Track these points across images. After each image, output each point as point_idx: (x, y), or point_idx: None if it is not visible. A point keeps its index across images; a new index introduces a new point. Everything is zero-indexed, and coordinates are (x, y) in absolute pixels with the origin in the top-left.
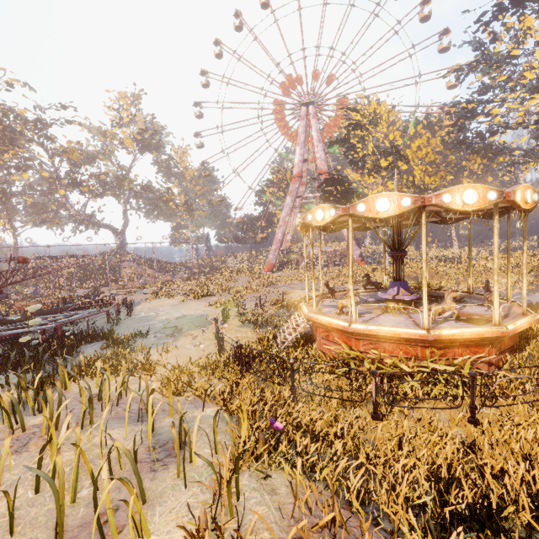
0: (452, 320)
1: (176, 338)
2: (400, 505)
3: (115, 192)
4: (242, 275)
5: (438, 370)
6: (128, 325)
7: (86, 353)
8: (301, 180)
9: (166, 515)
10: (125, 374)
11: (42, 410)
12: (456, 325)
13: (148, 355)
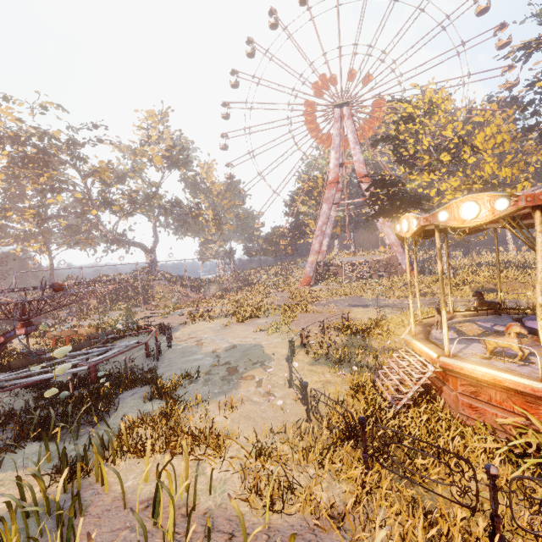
0: None
1: (235, 382)
2: None
3: (145, 210)
4: (279, 291)
5: None
6: (170, 360)
7: (125, 406)
8: (337, 186)
9: None
10: (187, 465)
11: None
12: None
13: (207, 415)
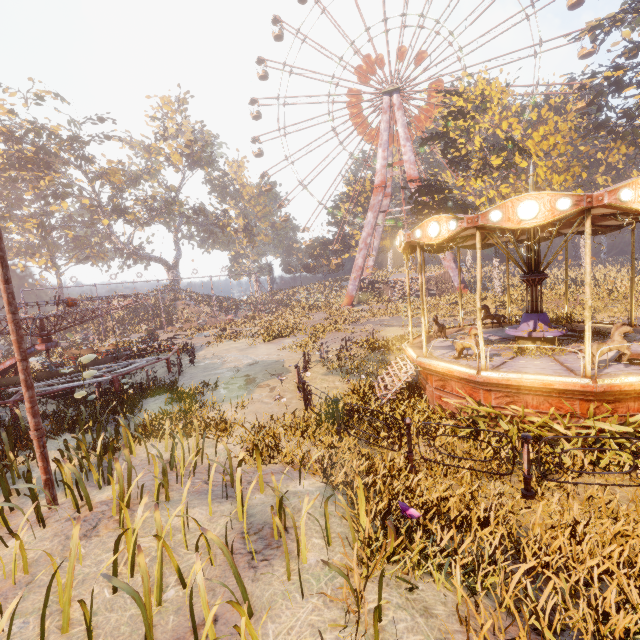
0: (619, 363)
1: (250, 389)
2: (617, 639)
3: (165, 218)
4: (316, 311)
5: (605, 430)
6: (192, 375)
7: (148, 409)
8: (384, 191)
9: (283, 638)
10: (198, 436)
11: (108, 481)
12: (628, 370)
13: (221, 412)
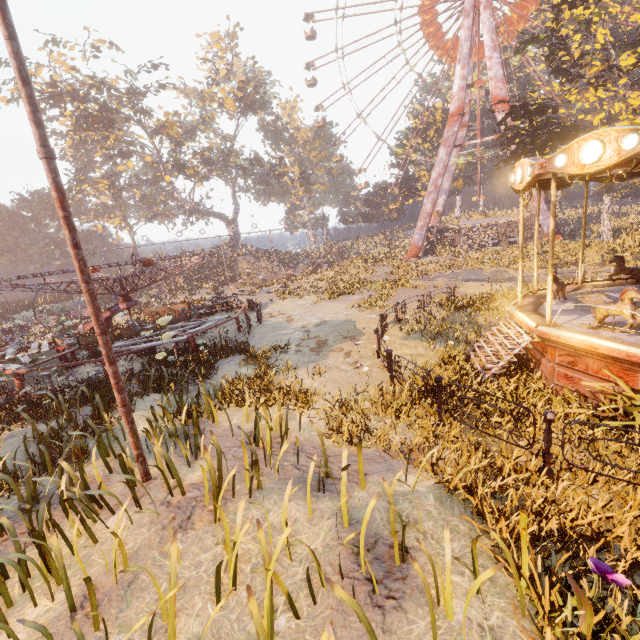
0: None
1: (324, 353)
2: None
3: (222, 171)
4: (379, 265)
5: None
6: (261, 334)
7: (224, 371)
8: (461, 120)
9: None
10: (280, 409)
11: (196, 456)
12: None
13: (297, 379)
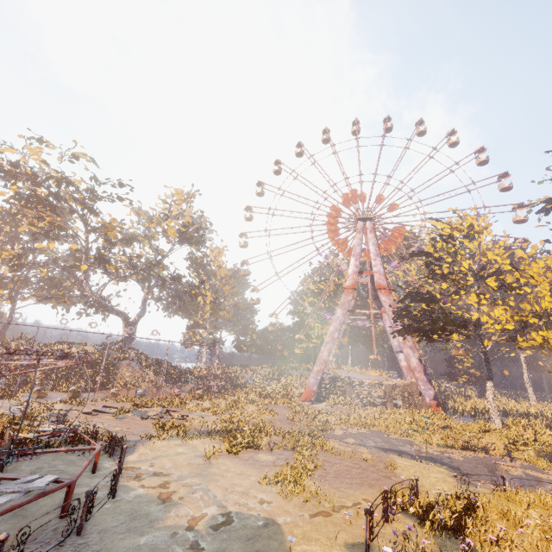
0: None
1: None
2: None
3: (142, 277)
4: (275, 403)
5: None
6: (103, 537)
7: None
8: (354, 293)
9: None
10: None
11: None
12: None
13: None
